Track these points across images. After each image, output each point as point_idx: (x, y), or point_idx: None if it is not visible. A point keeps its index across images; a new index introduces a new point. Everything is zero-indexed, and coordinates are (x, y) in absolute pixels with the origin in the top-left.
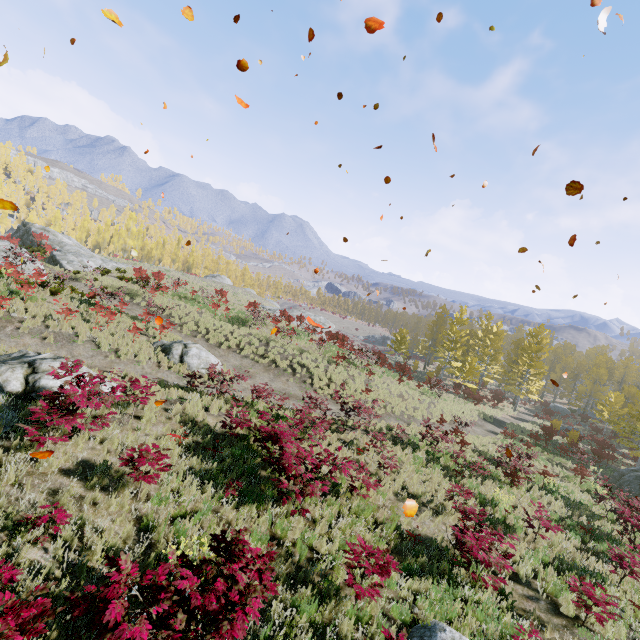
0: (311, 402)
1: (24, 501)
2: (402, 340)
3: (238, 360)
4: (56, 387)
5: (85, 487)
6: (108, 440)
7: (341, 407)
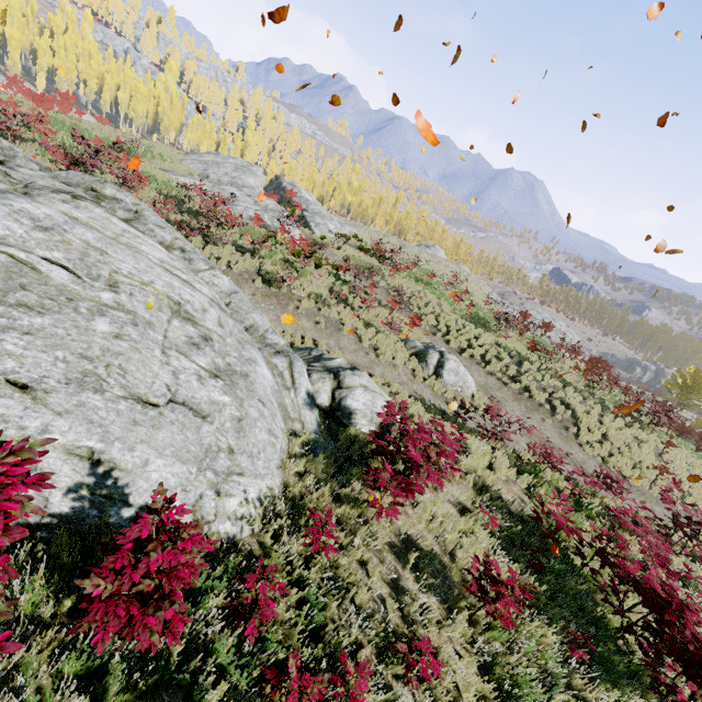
0: (643, 507)
1: (374, 594)
2: (694, 386)
3: (482, 376)
4: (358, 410)
5: (417, 582)
6: (421, 507)
7: (677, 521)
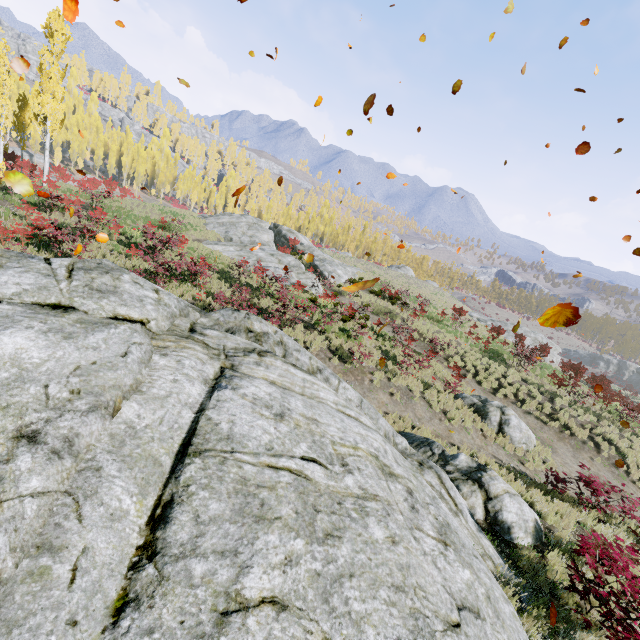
0: None
1: None
2: None
3: (522, 417)
4: (513, 522)
5: None
6: None
7: None
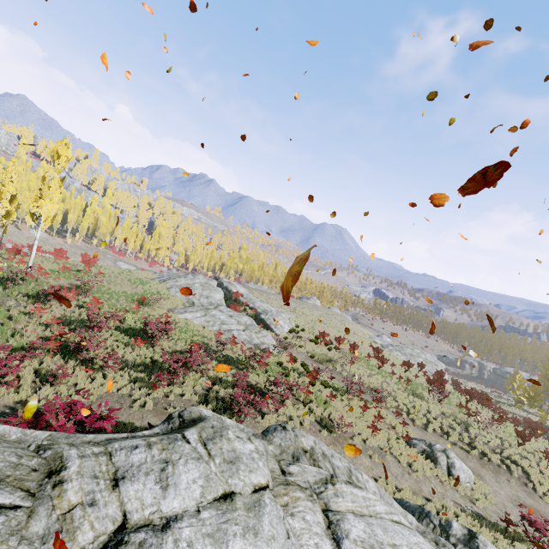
0: None
1: None
2: (536, 396)
3: (451, 448)
4: None
5: None
6: None
7: None
